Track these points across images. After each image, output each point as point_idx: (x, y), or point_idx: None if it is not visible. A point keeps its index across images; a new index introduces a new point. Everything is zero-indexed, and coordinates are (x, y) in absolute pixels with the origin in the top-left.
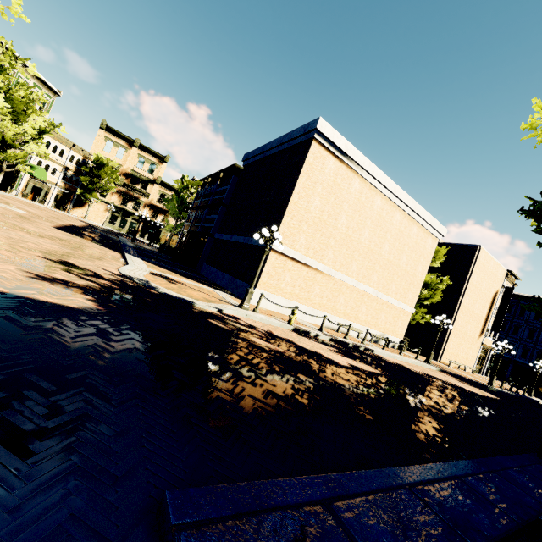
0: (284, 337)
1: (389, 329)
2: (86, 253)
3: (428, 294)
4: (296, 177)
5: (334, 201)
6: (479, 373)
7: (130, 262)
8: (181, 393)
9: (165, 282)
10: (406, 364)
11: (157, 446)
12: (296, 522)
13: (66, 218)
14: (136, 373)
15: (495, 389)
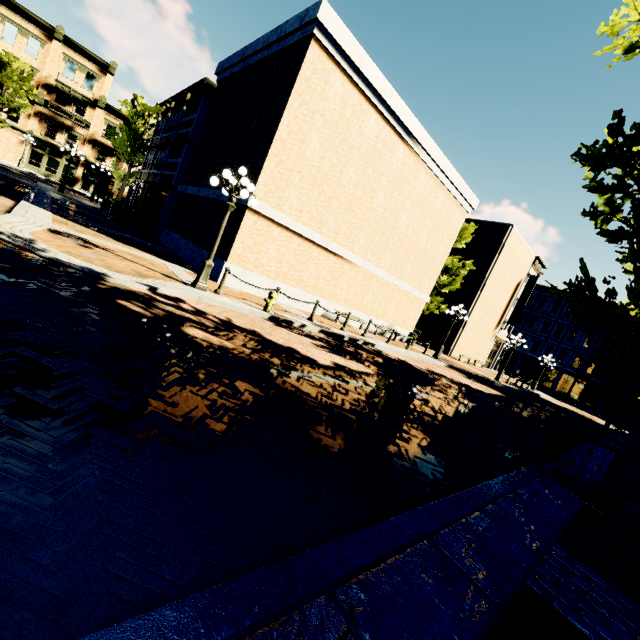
0: (249, 328)
1: (398, 320)
2: None
3: (448, 280)
4: (286, 99)
5: (339, 144)
6: (488, 367)
7: (18, 211)
8: None
9: (72, 245)
10: (410, 360)
11: None
12: None
13: None
14: None
15: (501, 384)
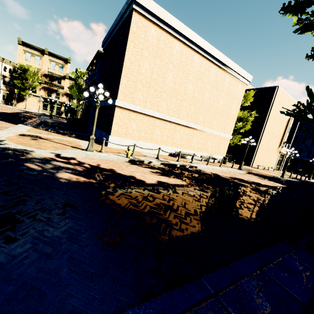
0: (109, 168)
1: (214, 151)
2: None
3: (242, 125)
4: (125, 46)
5: (160, 63)
6: (278, 170)
7: (9, 129)
8: None
9: (27, 139)
10: (220, 173)
11: None
12: None
13: (4, 109)
14: None
15: (285, 179)
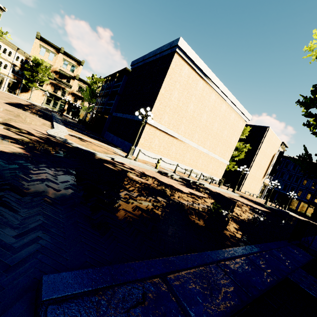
0: (152, 175)
1: (214, 173)
2: (25, 120)
3: (237, 154)
4: (164, 77)
5: (186, 94)
6: (260, 197)
7: (56, 127)
8: (75, 207)
9: (78, 140)
10: (221, 192)
11: (49, 242)
12: (140, 291)
13: (15, 99)
14: (44, 194)
15: (268, 206)
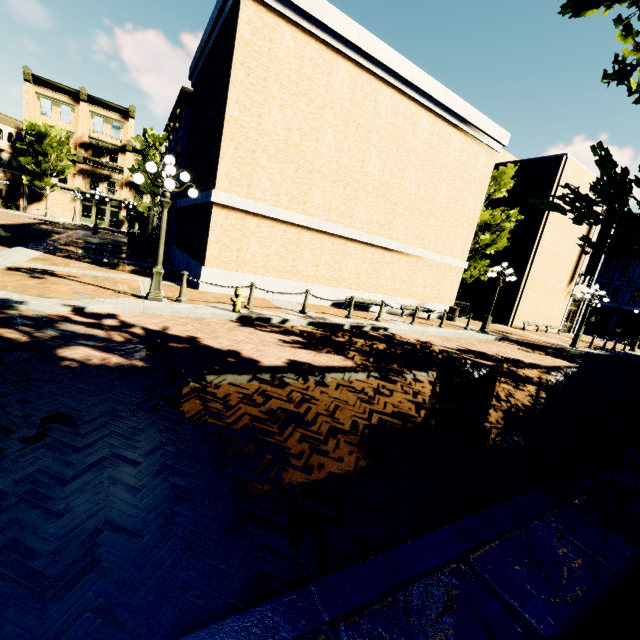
0: (187, 334)
1: (431, 296)
2: None
3: (491, 238)
4: (229, 73)
5: (306, 108)
6: (569, 331)
7: None
8: None
9: (22, 278)
10: (437, 340)
11: None
12: None
13: None
14: None
15: (578, 351)
